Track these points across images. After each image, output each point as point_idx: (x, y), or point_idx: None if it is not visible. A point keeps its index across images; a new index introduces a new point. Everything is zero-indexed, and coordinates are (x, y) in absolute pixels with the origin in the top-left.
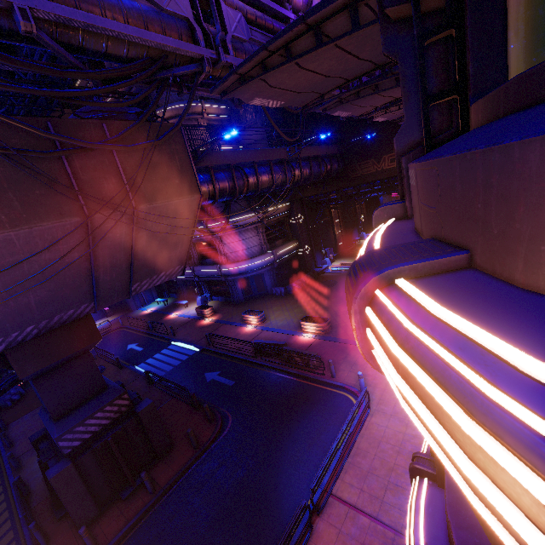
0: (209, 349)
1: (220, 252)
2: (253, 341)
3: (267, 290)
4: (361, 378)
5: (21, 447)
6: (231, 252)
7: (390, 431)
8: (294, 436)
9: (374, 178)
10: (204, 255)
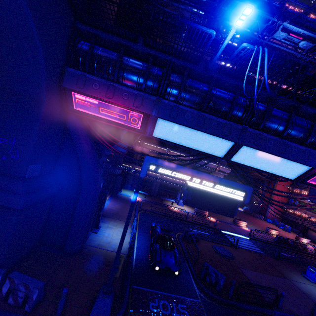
0: (254, 238)
1: None
2: (263, 236)
3: None
4: None
5: None
6: None
7: None
8: None
9: (255, 176)
10: None
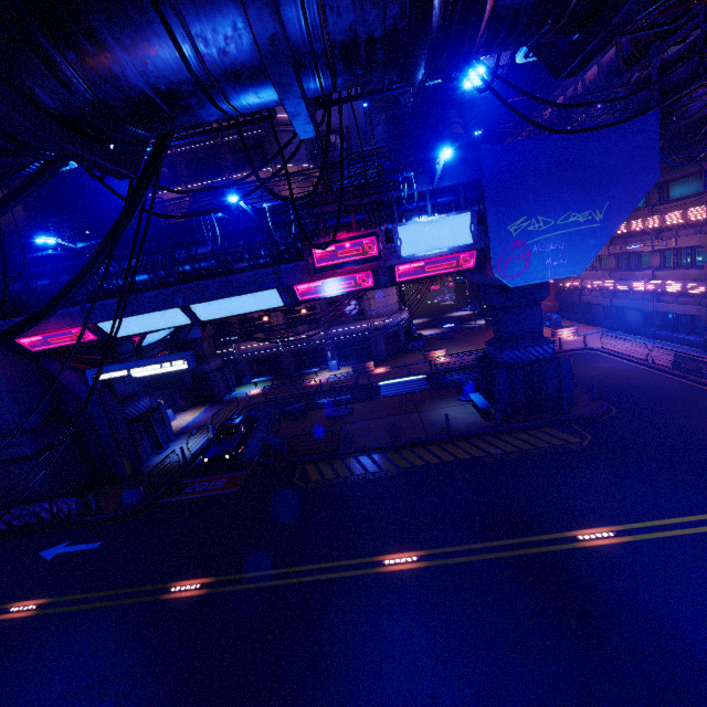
0: (437, 372)
1: (368, 307)
2: (467, 360)
3: (402, 347)
4: (586, 337)
5: (411, 435)
6: (381, 307)
7: (622, 347)
8: (588, 363)
9: None
10: (338, 316)
